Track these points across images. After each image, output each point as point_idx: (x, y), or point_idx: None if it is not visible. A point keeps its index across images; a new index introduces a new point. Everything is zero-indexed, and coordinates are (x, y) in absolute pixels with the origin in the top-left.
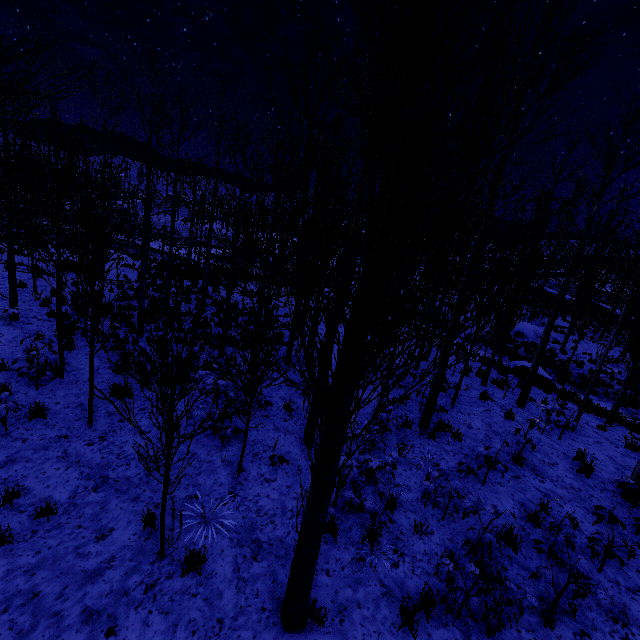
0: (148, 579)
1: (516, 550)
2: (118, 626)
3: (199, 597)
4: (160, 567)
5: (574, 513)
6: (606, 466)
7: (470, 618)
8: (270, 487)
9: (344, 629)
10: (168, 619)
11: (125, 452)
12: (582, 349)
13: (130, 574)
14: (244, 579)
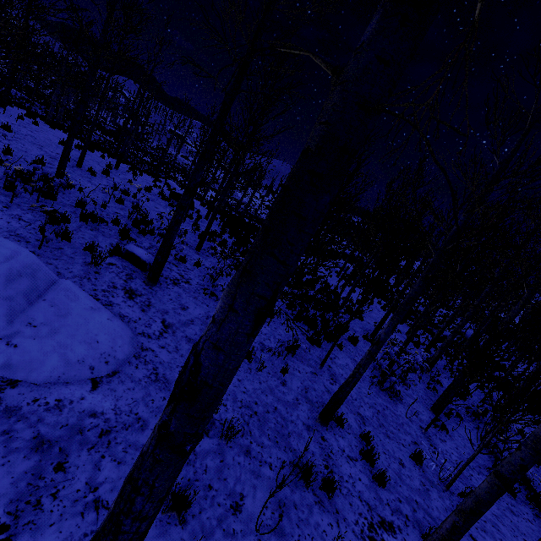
0: (453, 503)
1: None
2: (472, 534)
3: (488, 523)
4: (449, 496)
5: None
6: None
7: None
8: (448, 446)
9: None
10: (489, 535)
11: (352, 395)
12: (520, 369)
13: (441, 497)
14: (496, 516)
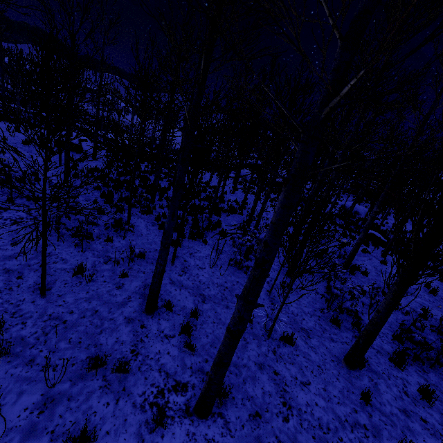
0: (270, 348)
1: (422, 331)
2: (276, 370)
3: (300, 356)
4: (270, 342)
5: (438, 313)
6: (438, 290)
7: (419, 361)
8: (289, 301)
9: (372, 368)
10: (295, 366)
11: (201, 280)
12: (390, 223)
13: (260, 346)
14: (313, 347)
